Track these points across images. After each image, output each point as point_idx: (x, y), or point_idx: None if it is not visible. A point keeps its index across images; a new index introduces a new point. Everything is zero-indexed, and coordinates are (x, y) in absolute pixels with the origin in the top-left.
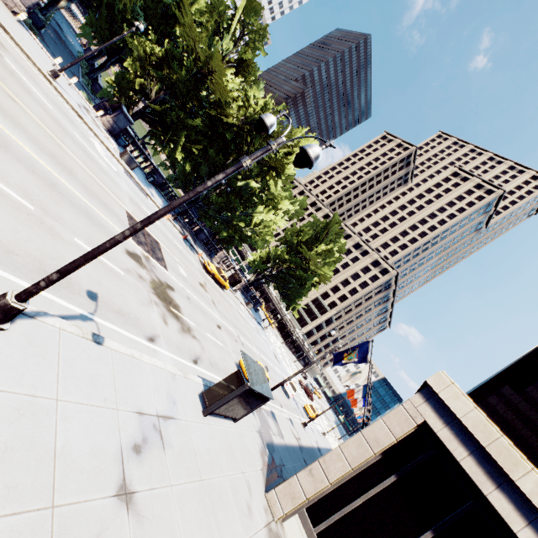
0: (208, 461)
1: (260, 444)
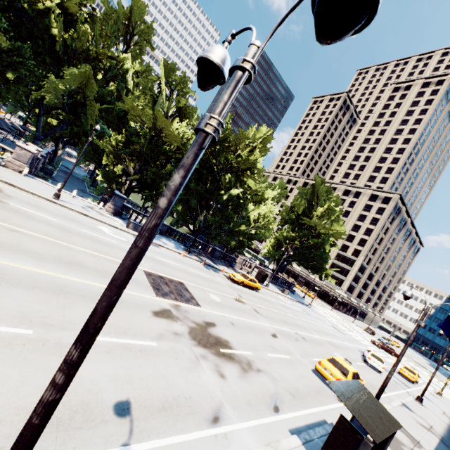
0: None
1: None
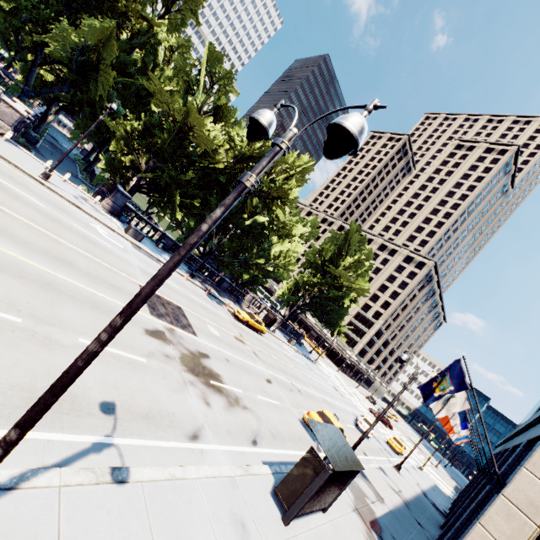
0: None
1: (363, 529)
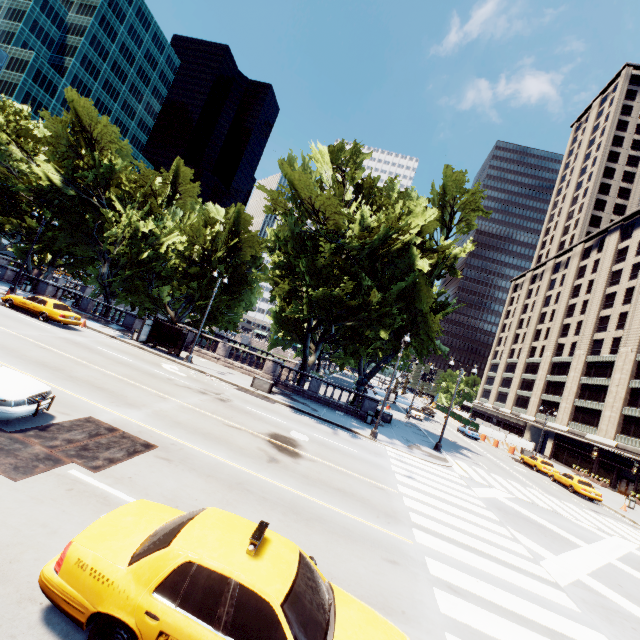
0: None
1: None
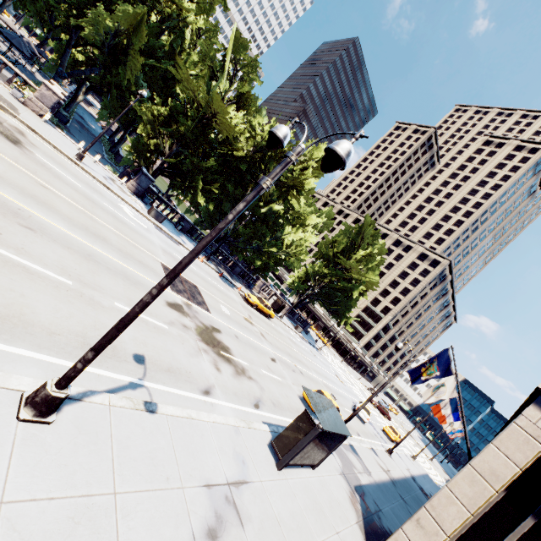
0: (294, 528)
1: (347, 489)
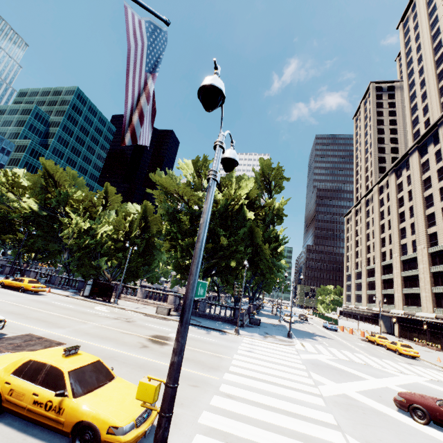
0: None
1: None
